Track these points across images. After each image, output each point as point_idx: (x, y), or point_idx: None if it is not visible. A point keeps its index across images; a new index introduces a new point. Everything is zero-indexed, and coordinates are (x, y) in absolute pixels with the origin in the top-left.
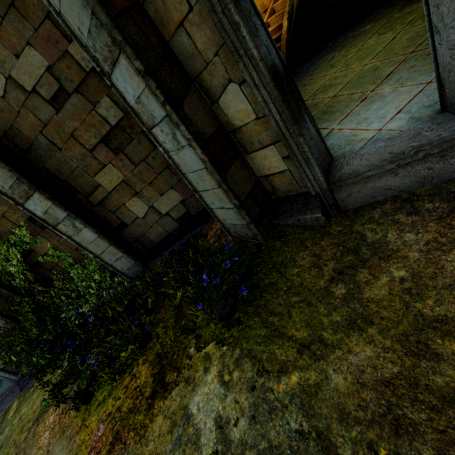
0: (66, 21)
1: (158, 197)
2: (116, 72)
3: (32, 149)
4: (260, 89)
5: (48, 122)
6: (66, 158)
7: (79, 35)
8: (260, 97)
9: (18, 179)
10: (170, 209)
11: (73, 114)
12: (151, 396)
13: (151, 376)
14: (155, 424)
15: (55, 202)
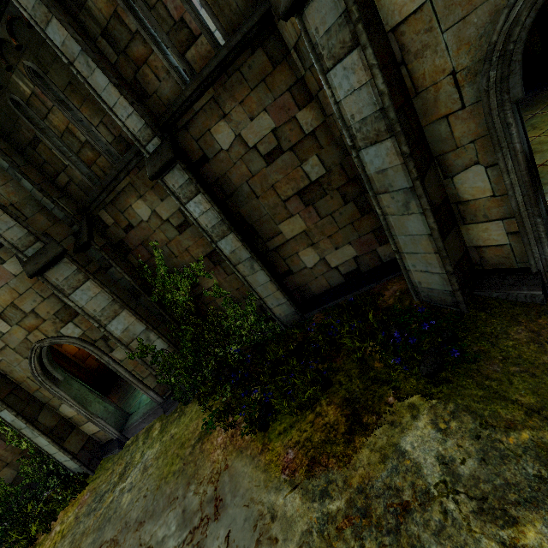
0: (340, 108)
1: (332, 250)
2: (371, 148)
3: (233, 195)
4: (510, 174)
5: (256, 173)
6: (260, 205)
7: (347, 119)
8: (508, 180)
9: (221, 220)
10: (341, 263)
11: (280, 169)
12: (348, 432)
13: (343, 416)
14: (360, 454)
15: (244, 244)
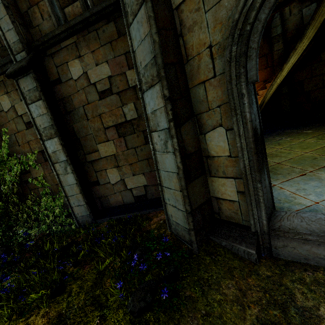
0: (135, 56)
1: (130, 175)
2: (149, 91)
3: (72, 112)
4: (241, 139)
5: (91, 102)
6: (88, 126)
7: (138, 66)
8: (239, 143)
9: (52, 125)
10: (135, 187)
11: (108, 104)
12: None
13: None
14: None
15: (63, 148)
